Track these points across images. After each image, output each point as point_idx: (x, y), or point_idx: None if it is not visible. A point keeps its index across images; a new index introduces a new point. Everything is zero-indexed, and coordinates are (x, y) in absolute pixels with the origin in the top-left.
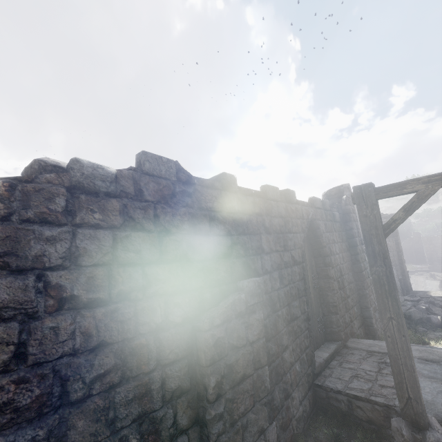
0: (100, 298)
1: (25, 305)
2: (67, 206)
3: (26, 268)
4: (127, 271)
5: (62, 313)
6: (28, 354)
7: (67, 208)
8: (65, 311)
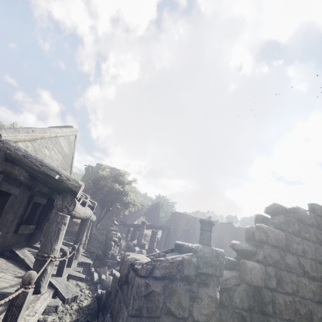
0: (315, 276)
1: (296, 269)
2: (298, 228)
3: (294, 253)
4: (321, 266)
5: (305, 278)
6: (300, 291)
7: (298, 229)
8: (306, 277)
